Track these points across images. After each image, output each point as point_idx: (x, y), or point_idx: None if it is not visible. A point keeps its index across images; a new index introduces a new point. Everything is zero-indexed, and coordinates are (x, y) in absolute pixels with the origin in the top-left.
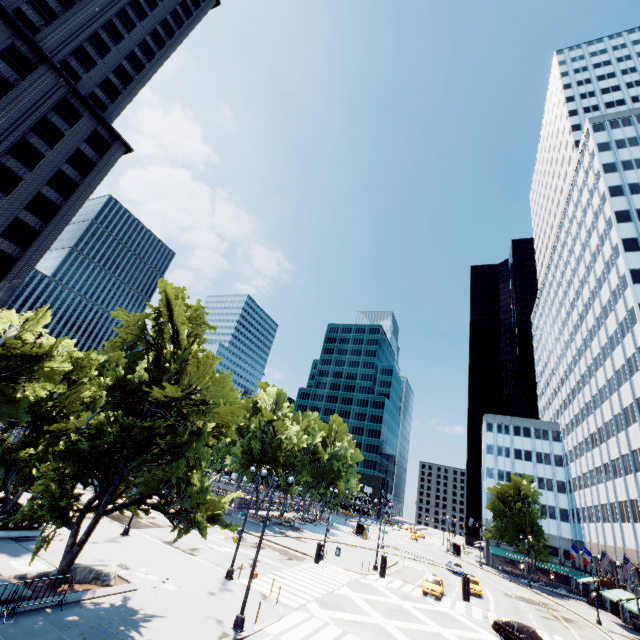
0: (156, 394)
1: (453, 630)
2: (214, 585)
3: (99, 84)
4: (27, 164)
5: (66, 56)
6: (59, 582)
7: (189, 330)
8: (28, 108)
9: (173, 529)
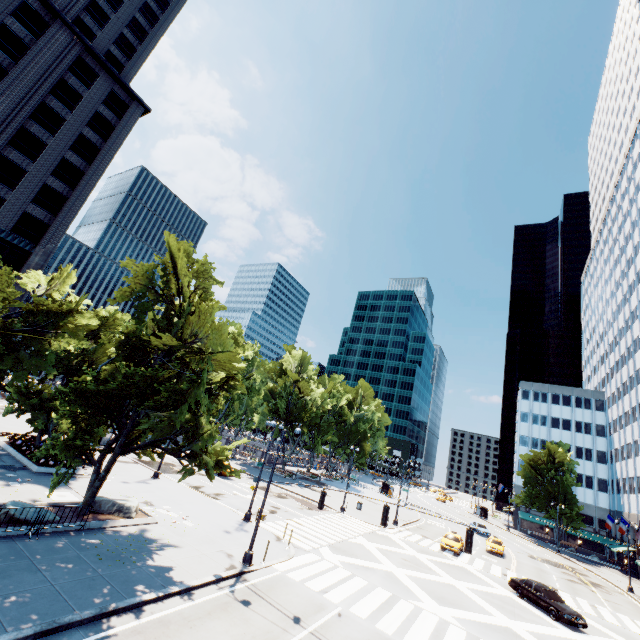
0: (156, 341)
1: (467, 583)
2: (231, 525)
3: (114, 41)
4: (50, 129)
5: (79, 12)
6: (84, 511)
7: (190, 280)
8: (45, 70)
9: (181, 470)
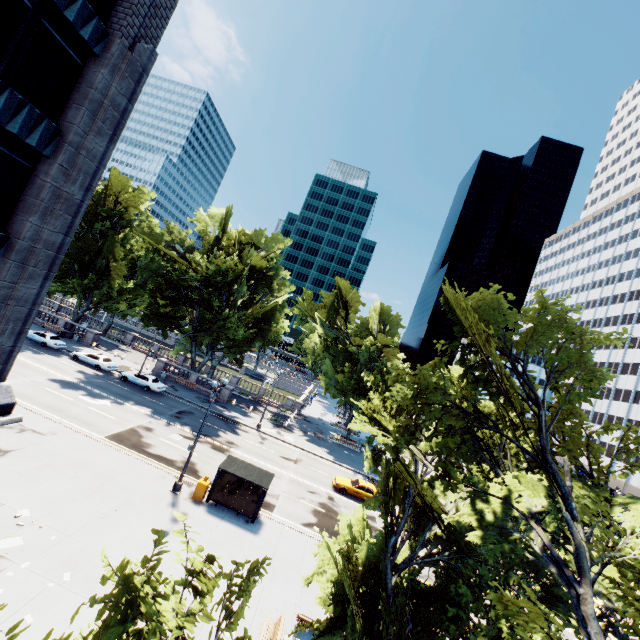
0: None
1: None
2: None
3: None
4: None
5: None
6: None
7: None
8: None
9: None
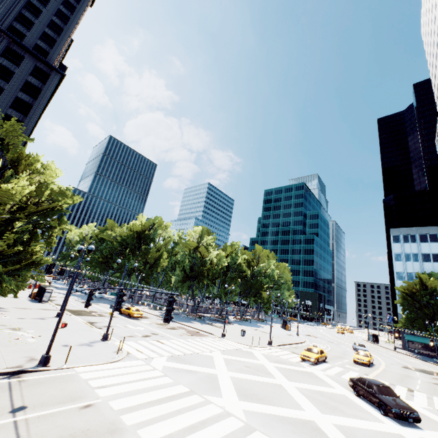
0: None
1: (300, 384)
2: (80, 342)
3: (39, 37)
4: None
5: (11, 22)
6: None
7: None
8: None
9: None
